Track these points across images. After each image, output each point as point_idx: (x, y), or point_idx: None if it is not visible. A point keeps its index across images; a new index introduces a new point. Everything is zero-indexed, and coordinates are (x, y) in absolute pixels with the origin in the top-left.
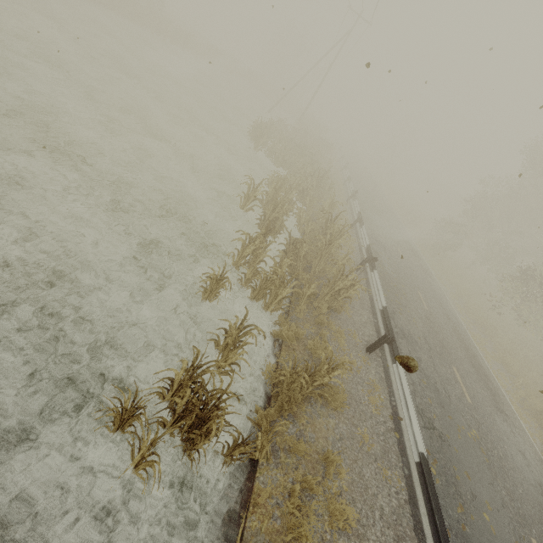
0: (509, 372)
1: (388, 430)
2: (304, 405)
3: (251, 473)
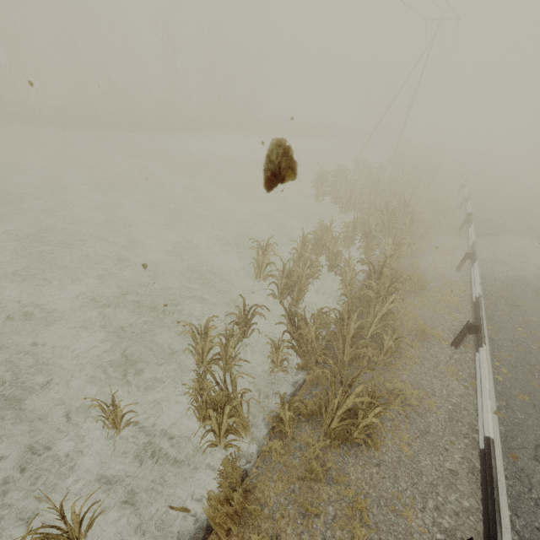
0: None
1: None
2: None
3: None
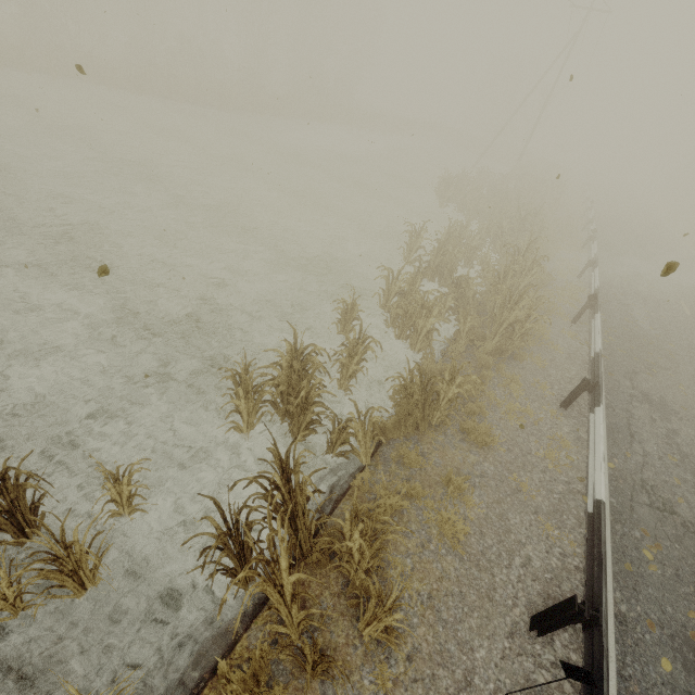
0: None
1: (571, 492)
2: (435, 433)
3: (356, 472)
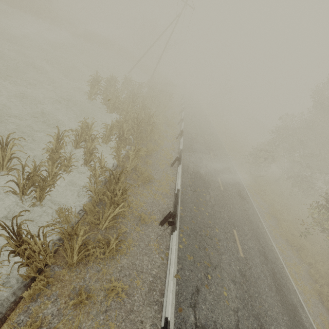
0: (328, 309)
1: None
2: None
3: None
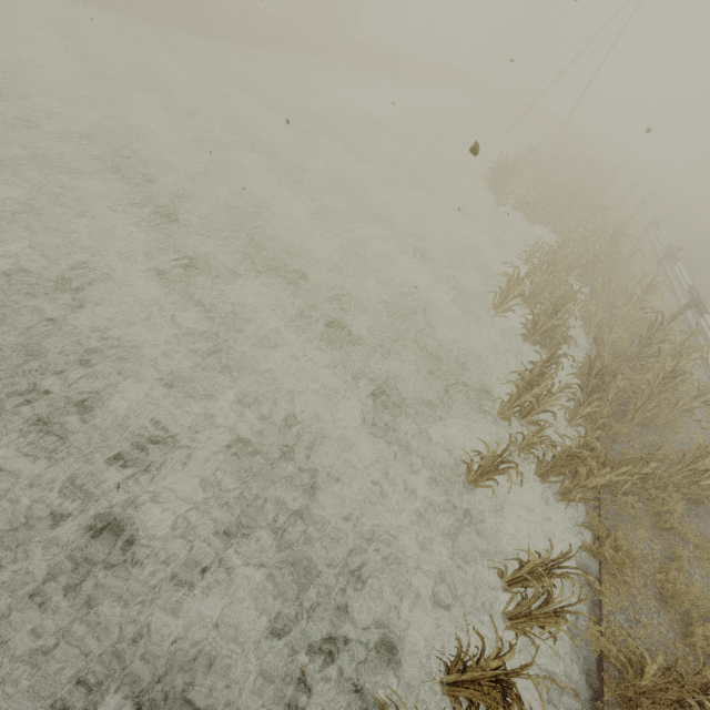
0: None
1: None
2: None
3: None
